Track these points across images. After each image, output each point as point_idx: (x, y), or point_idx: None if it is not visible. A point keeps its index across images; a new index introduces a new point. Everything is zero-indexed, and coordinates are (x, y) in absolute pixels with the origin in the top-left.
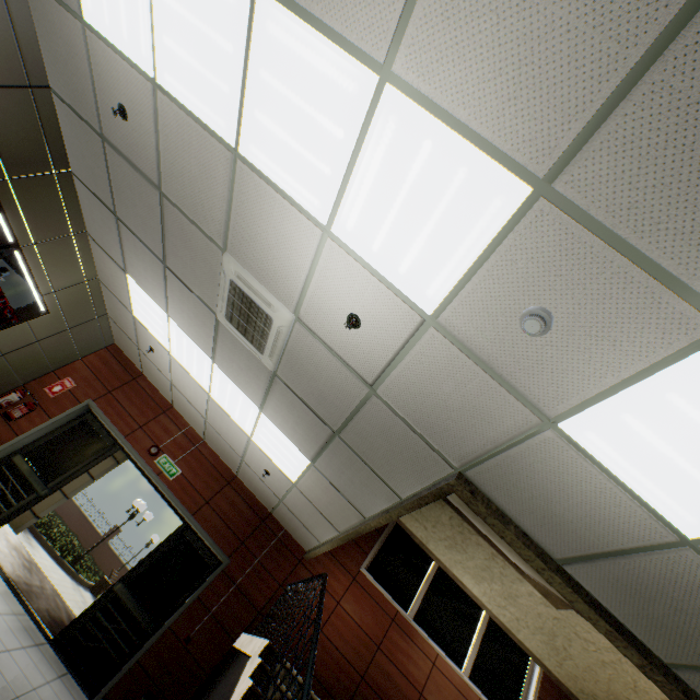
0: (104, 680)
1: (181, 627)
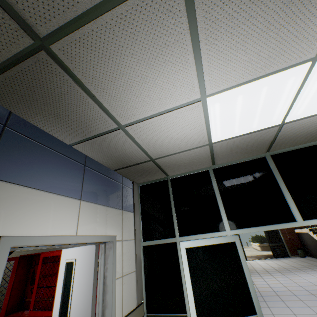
0: (287, 254)
1: (286, 239)
